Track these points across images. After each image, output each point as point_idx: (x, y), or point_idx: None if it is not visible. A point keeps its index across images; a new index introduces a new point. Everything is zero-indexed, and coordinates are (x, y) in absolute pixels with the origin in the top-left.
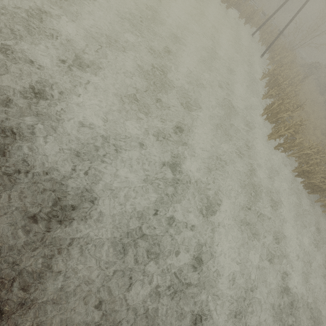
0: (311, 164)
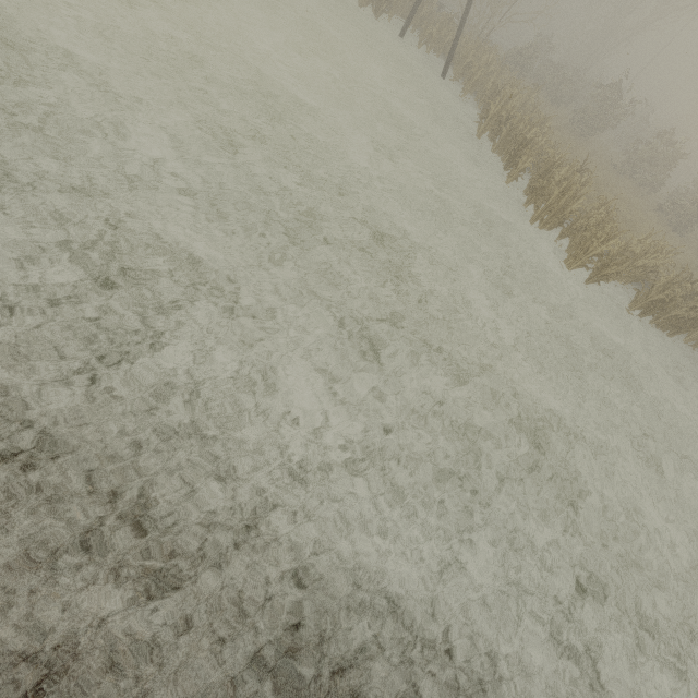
0: (664, 284)
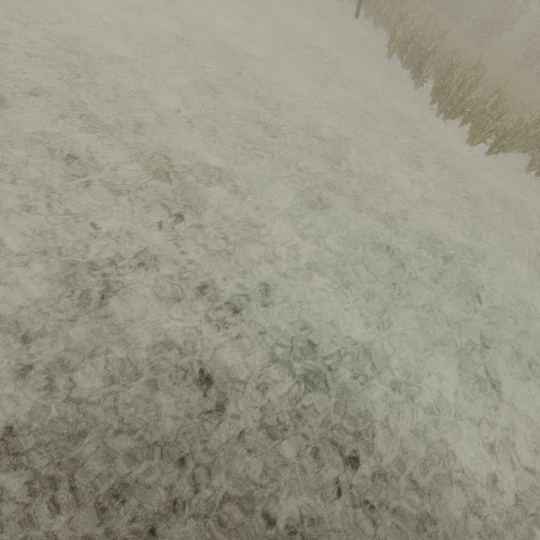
0: None
